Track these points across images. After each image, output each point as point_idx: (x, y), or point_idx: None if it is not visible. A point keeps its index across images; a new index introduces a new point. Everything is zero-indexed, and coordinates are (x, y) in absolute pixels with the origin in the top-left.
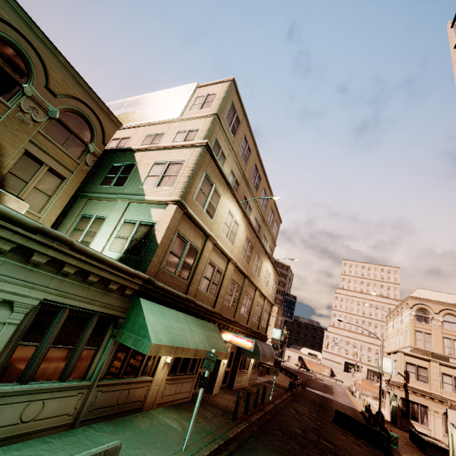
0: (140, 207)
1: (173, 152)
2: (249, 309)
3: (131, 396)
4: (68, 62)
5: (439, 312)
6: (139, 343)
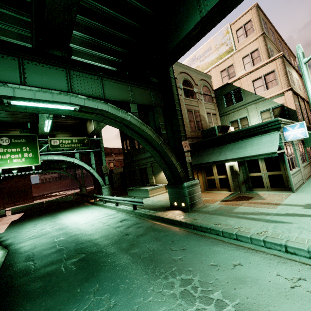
0: (264, 103)
1: (261, 70)
2: None
3: None
4: (192, 68)
5: None
6: None
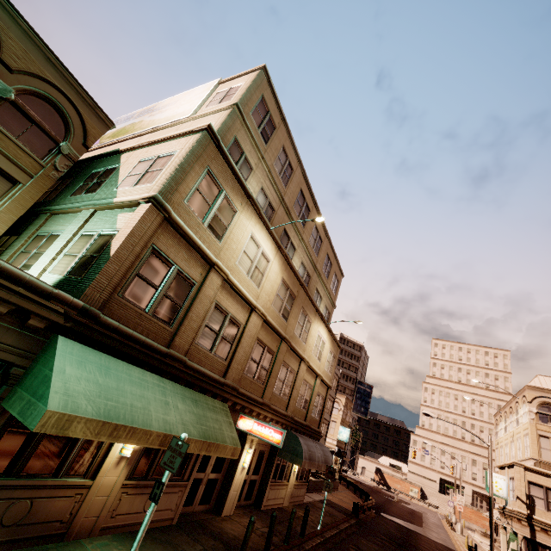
0: (106, 214)
1: (166, 145)
2: (289, 388)
3: (38, 511)
4: (34, 30)
5: None
6: (29, 410)
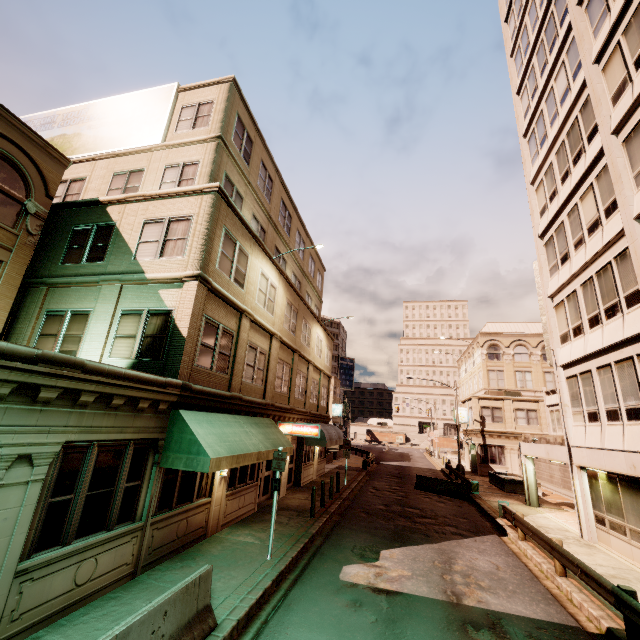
0: (141, 290)
1: (171, 204)
2: (304, 390)
3: (191, 525)
4: None
5: (509, 345)
6: (194, 463)
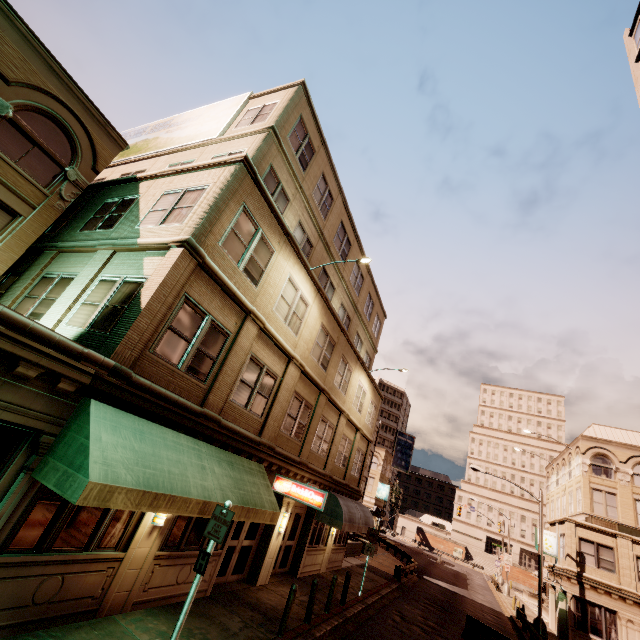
0: (129, 257)
1: (194, 176)
2: (327, 445)
3: (70, 588)
4: (34, 34)
5: (626, 460)
6: (67, 482)
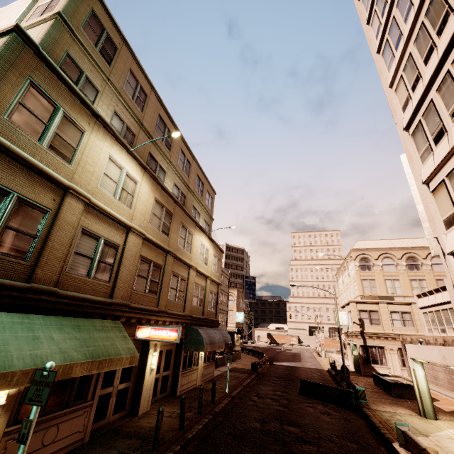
0: None
1: None
2: (183, 293)
3: None
4: None
5: (378, 258)
6: None
